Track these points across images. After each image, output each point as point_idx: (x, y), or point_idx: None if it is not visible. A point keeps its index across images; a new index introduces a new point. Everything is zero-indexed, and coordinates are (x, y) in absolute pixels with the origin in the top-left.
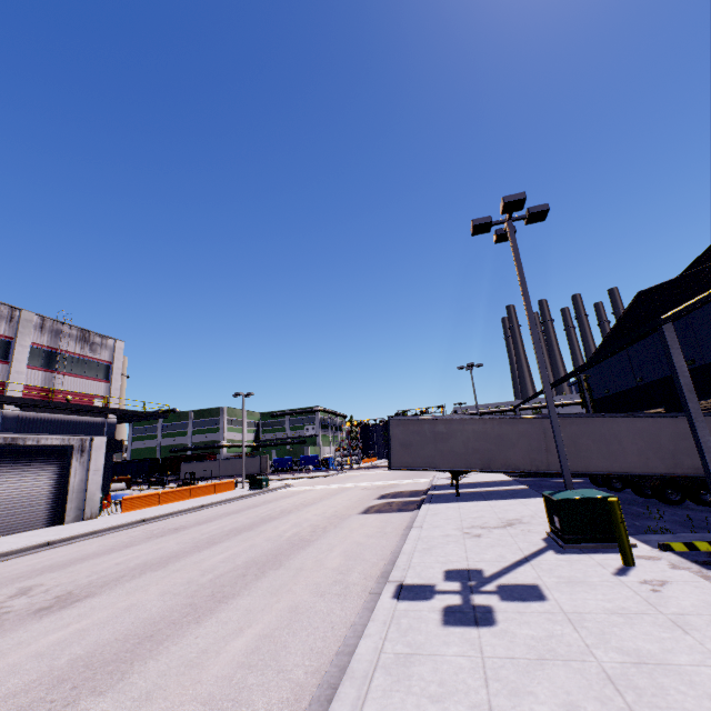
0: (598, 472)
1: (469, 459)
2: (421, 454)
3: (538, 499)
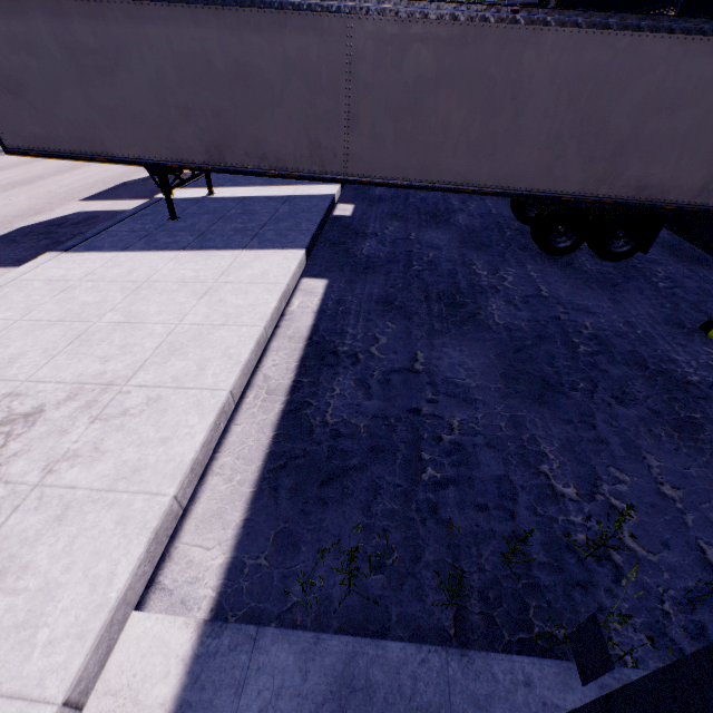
0: (444, 185)
1: (174, 136)
2: (60, 117)
3: (277, 258)
